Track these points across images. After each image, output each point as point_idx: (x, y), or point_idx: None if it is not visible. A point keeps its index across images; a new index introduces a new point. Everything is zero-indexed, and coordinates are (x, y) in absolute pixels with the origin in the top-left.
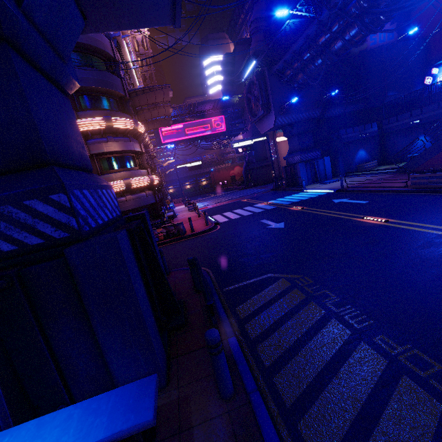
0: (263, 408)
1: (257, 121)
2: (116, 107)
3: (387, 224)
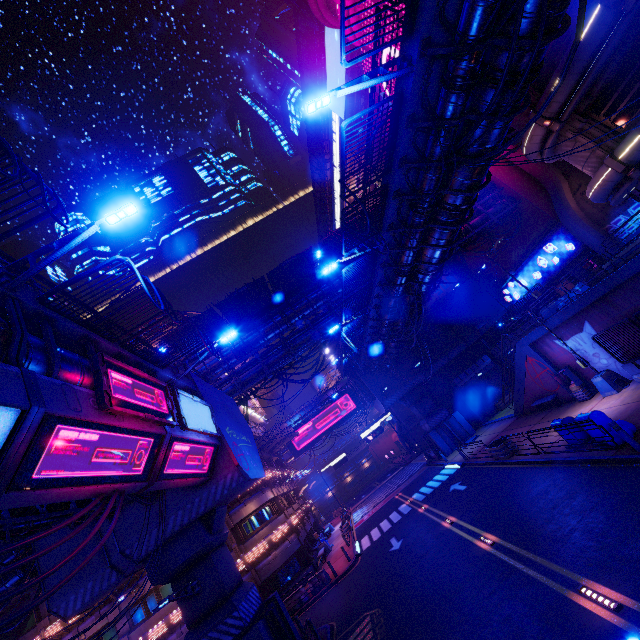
0: None
1: (372, 405)
2: None
3: (449, 528)
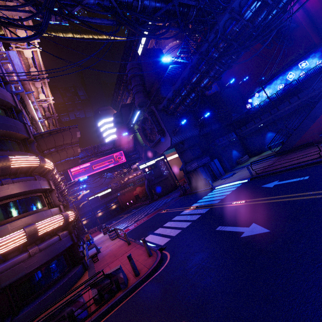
0: None
1: (154, 145)
2: (17, 148)
3: None
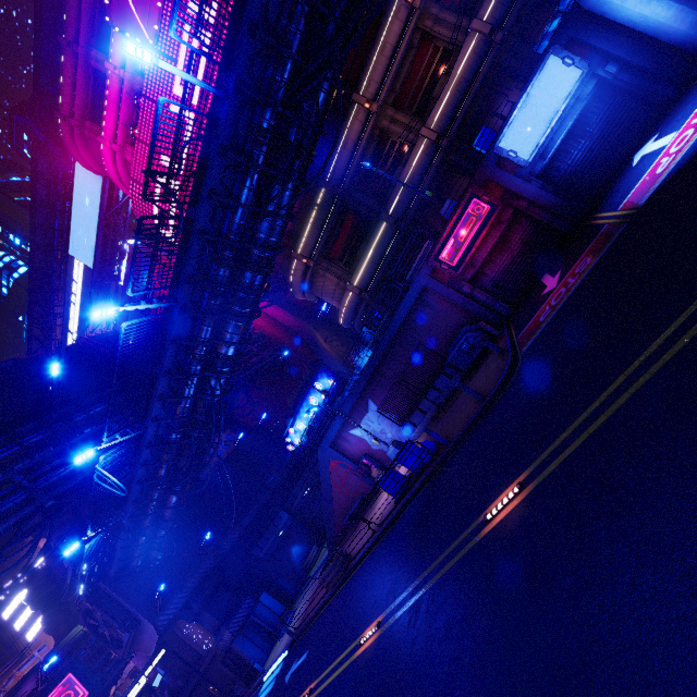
0: None
1: (131, 646)
2: None
3: None
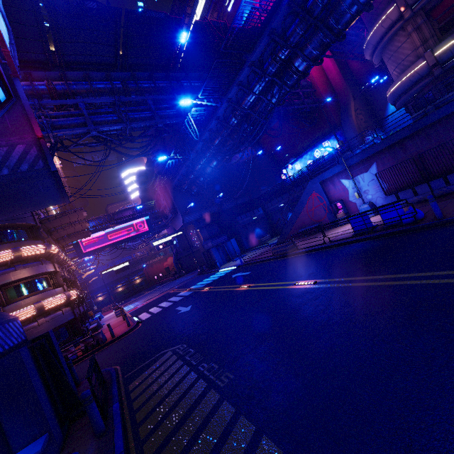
0: (120, 428)
1: (170, 221)
2: (26, 236)
3: (248, 289)
